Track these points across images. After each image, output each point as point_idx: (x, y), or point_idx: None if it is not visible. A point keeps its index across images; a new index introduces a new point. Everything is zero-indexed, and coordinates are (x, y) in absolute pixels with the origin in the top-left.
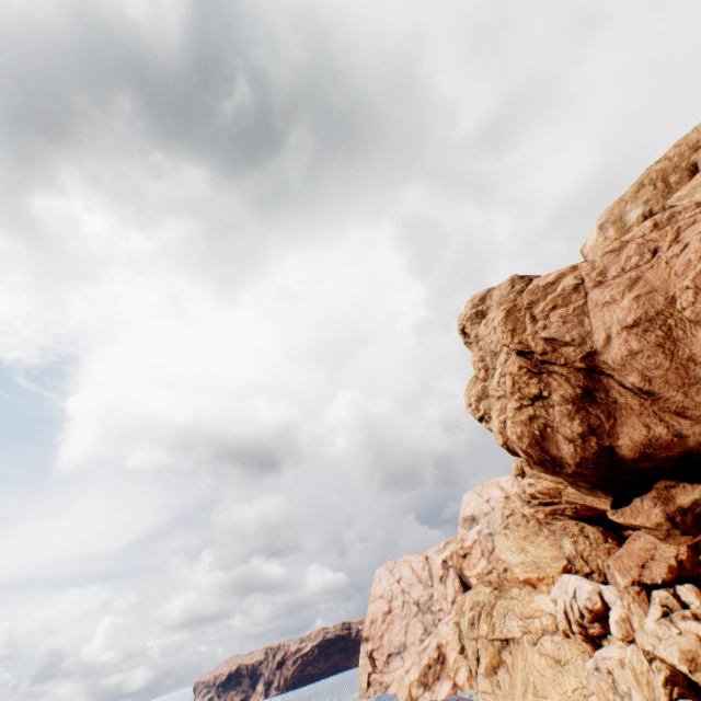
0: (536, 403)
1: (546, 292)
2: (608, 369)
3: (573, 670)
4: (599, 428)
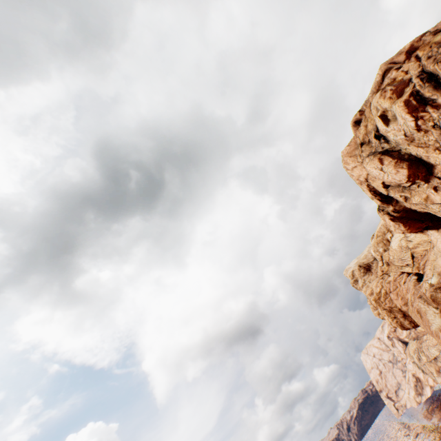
0: (395, 318)
1: (380, 294)
2: (405, 310)
3: None
4: (411, 321)
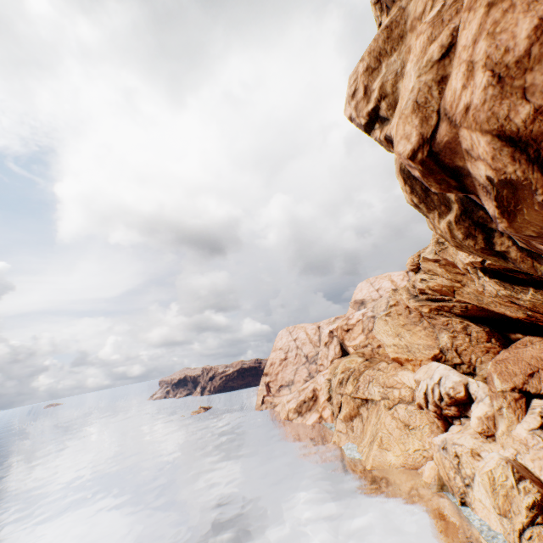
0: None
1: None
2: None
3: (419, 436)
4: None
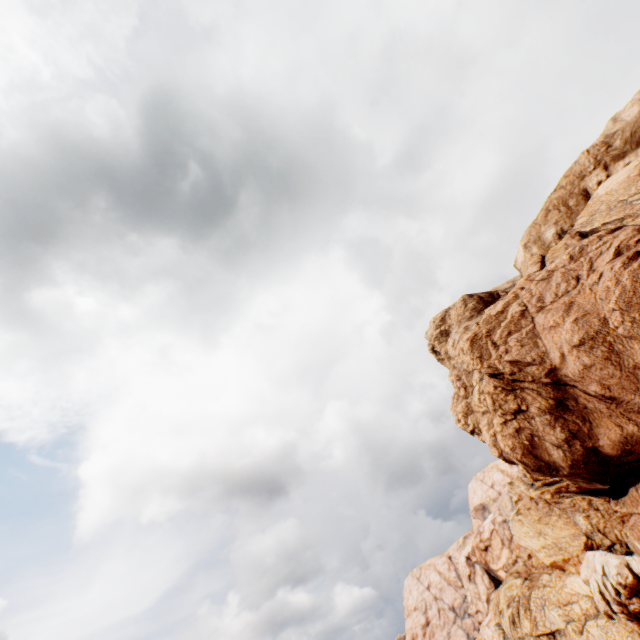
0: (518, 416)
1: (498, 321)
2: (570, 381)
3: None
4: (579, 432)
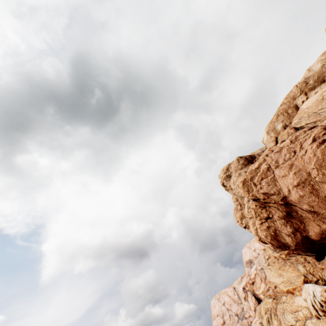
0: (268, 220)
1: (256, 172)
2: (293, 203)
3: None
4: (299, 228)
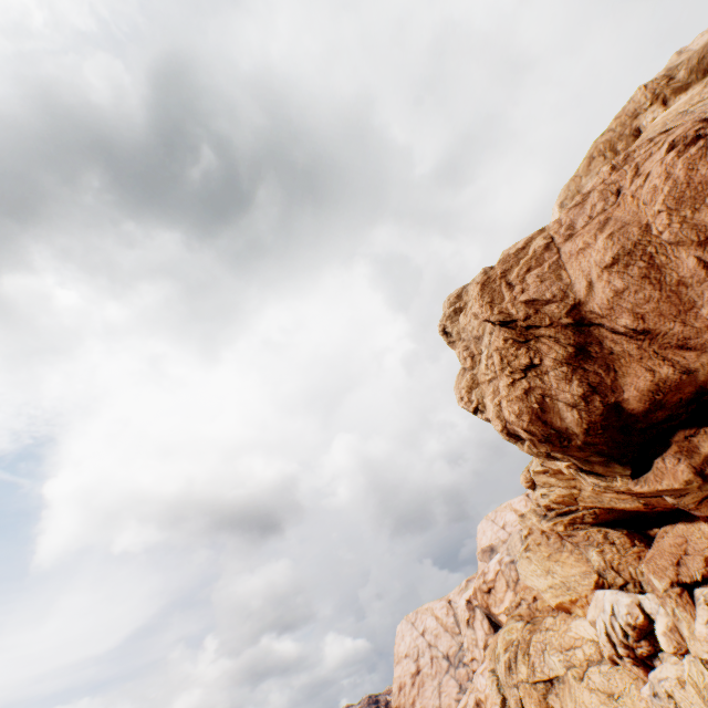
0: (528, 374)
1: (517, 258)
2: (596, 318)
3: (629, 703)
4: (601, 385)
